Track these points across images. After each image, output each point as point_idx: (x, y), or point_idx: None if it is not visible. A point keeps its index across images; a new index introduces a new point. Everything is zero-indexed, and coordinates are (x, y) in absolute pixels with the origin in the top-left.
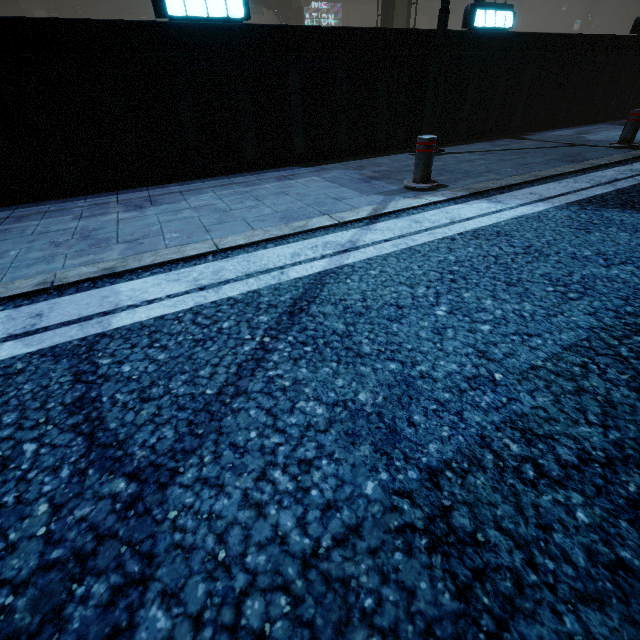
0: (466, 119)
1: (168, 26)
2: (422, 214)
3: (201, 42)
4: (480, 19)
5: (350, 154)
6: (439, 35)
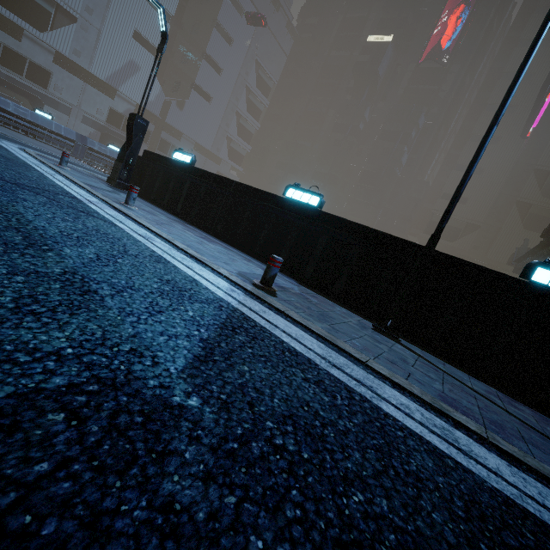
0: (495, 357)
1: (284, 199)
2: (204, 268)
3: (292, 208)
4: (540, 275)
5: (340, 300)
6: (424, 249)
